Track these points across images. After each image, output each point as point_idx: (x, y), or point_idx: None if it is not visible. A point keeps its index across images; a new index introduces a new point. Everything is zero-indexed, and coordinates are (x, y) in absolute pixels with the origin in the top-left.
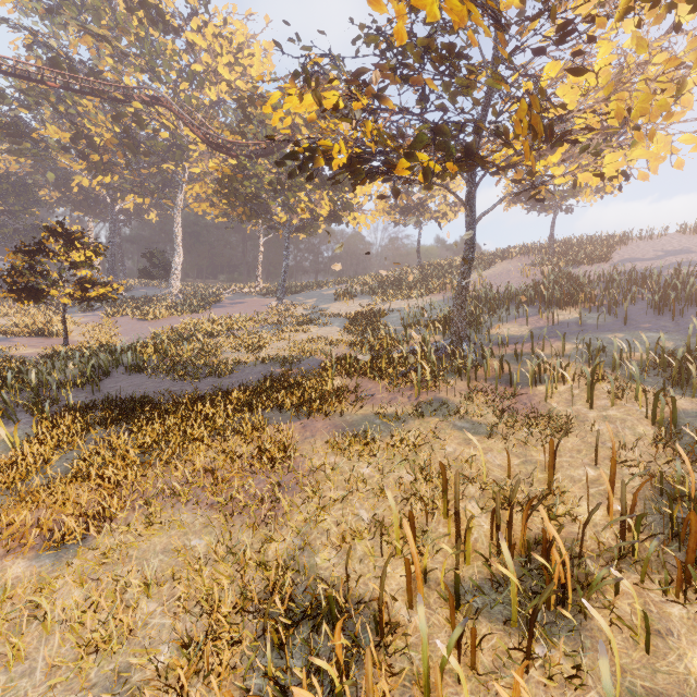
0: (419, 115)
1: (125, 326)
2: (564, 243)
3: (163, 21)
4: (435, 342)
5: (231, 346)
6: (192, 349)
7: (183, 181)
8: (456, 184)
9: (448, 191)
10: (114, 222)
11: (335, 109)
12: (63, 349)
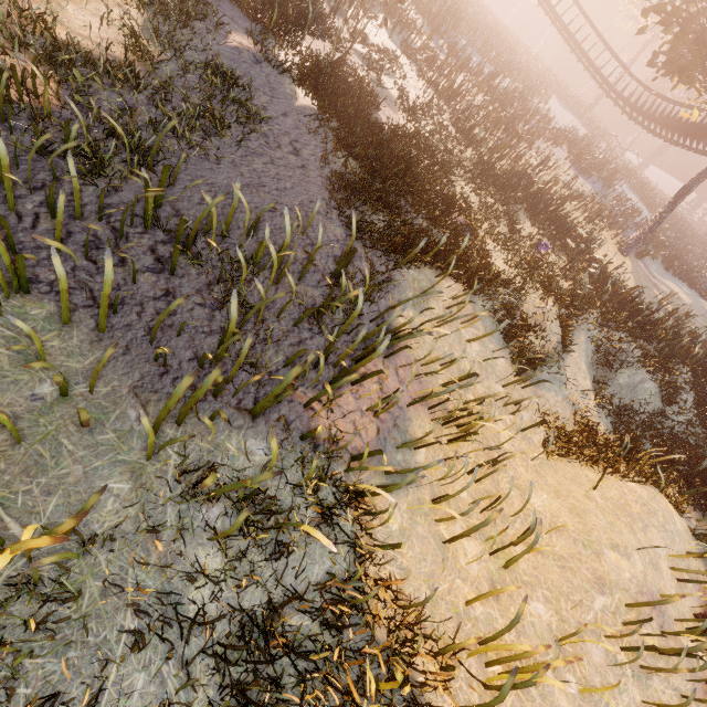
0: None
1: None
2: None
3: None
4: None
5: None
6: None
7: None
8: None
9: None
10: None
11: None
12: None
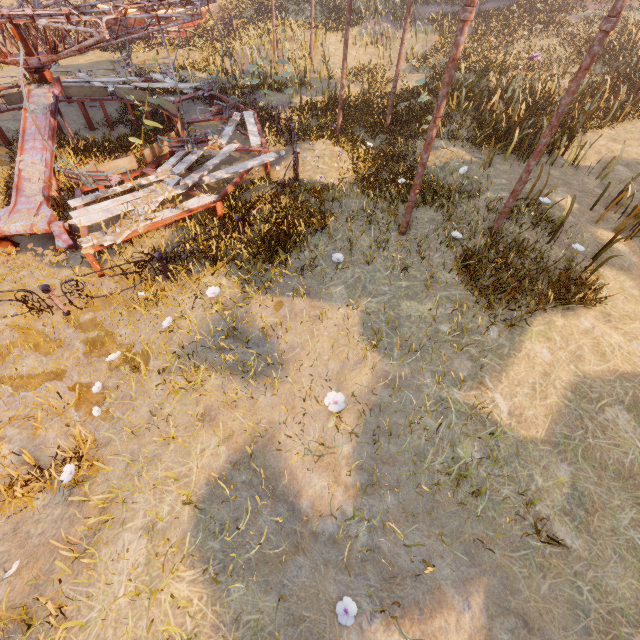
0: None
1: None
2: None
3: None
4: None
5: None
6: None
7: None
8: None
9: None
10: None
11: None
12: None
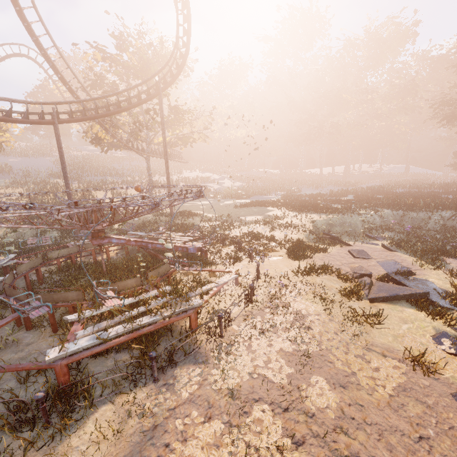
0: None
1: None
2: None
3: None
4: None
5: None
6: None
7: None
8: None
9: None
10: None
11: None
12: None
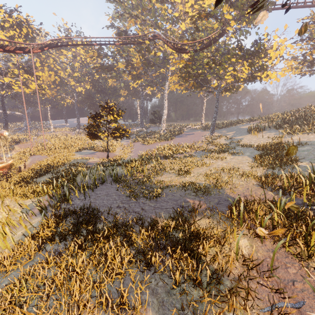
0: None
1: (136, 147)
2: None
3: None
4: None
5: (170, 168)
6: (151, 166)
7: (168, 75)
8: None
9: None
10: (143, 100)
11: None
12: (94, 164)
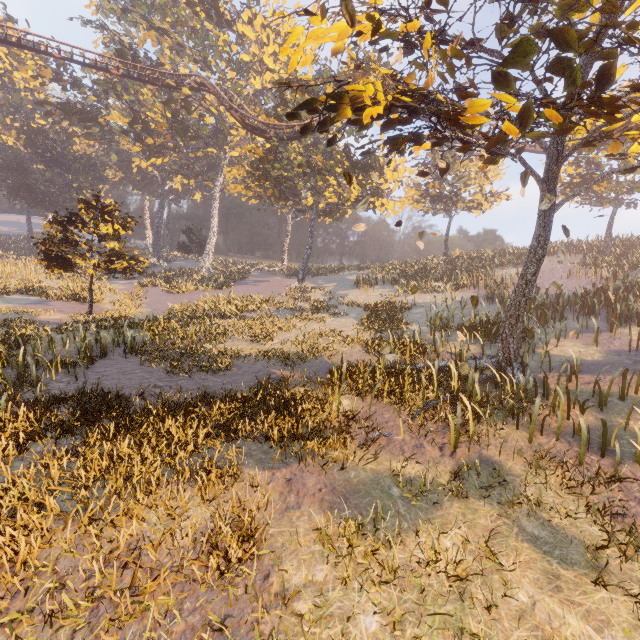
0: (496, 51)
1: (153, 296)
2: (620, 242)
3: (217, 13)
4: (471, 356)
5: (238, 332)
6: (200, 330)
7: (223, 164)
8: (495, 173)
9: (521, 163)
10: (163, 200)
11: (374, 34)
12: (72, 321)
